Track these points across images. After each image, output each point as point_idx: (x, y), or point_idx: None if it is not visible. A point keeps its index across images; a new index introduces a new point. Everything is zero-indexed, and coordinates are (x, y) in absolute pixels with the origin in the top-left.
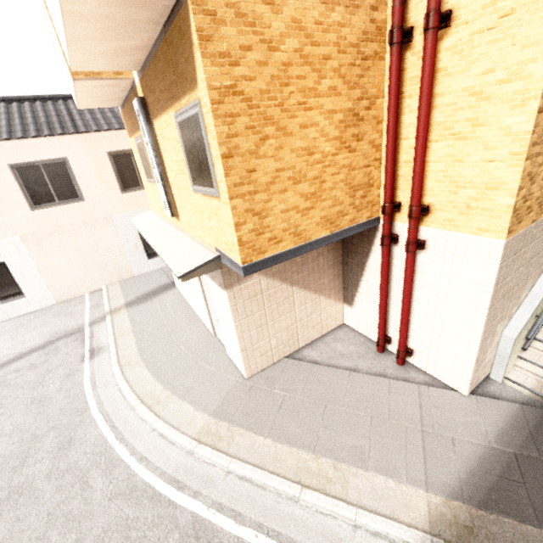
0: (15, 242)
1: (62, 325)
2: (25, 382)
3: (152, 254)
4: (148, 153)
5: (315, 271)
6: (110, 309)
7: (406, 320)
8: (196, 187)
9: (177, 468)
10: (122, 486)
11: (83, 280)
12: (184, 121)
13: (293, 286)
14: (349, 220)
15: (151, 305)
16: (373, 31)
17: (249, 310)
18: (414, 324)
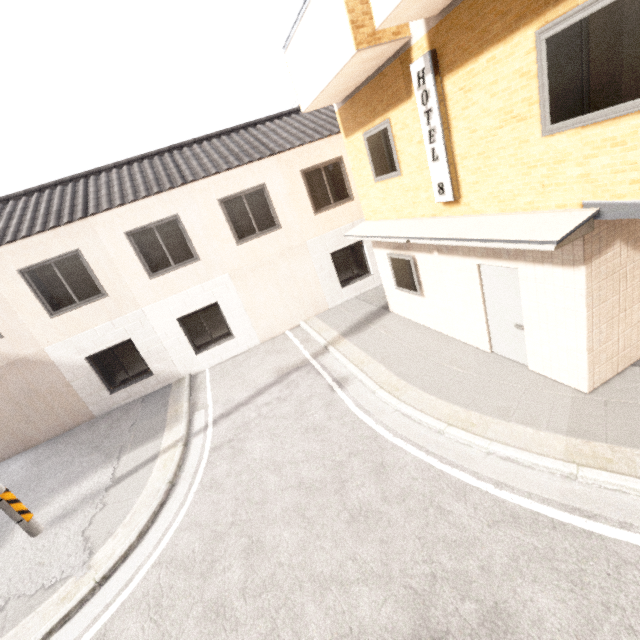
0: (225, 280)
1: (282, 361)
2: (284, 413)
3: (344, 282)
4: (421, 128)
5: None
6: (326, 341)
7: None
8: (563, 123)
9: (564, 495)
10: (495, 513)
11: (282, 316)
12: (577, 24)
13: None
14: None
15: (373, 331)
16: None
17: (602, 295)
18: None
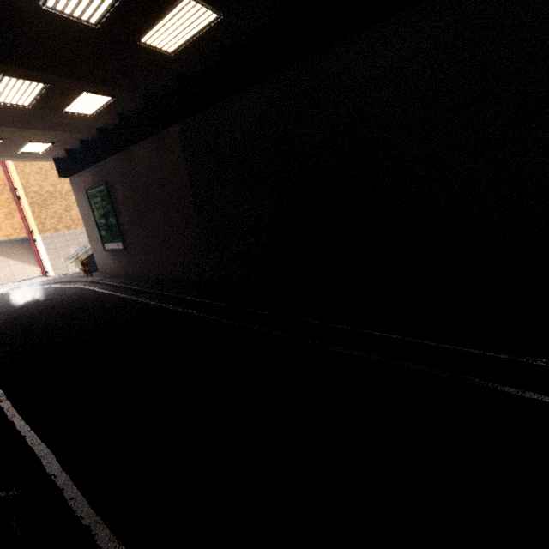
0: None
1: None
2: None
3: None
4: None
5: (19, 255)
6: None
7: (41, 261)
8: None
9: None
10: None
11: None
12: None
13: (8, 259)
14: (16, 236)
15: None
16: (11, 198)
17: None
18: (45, 263)
